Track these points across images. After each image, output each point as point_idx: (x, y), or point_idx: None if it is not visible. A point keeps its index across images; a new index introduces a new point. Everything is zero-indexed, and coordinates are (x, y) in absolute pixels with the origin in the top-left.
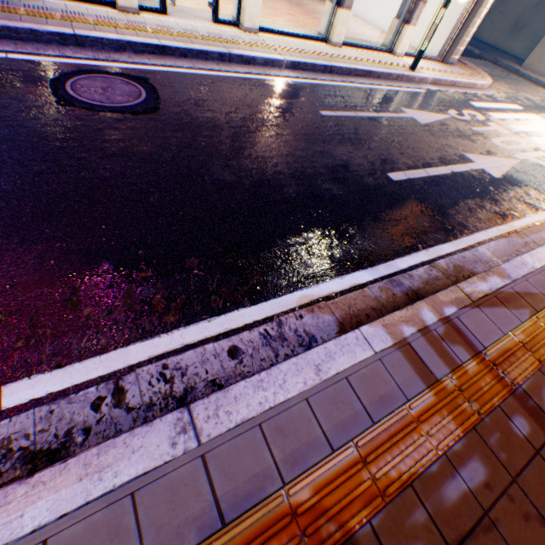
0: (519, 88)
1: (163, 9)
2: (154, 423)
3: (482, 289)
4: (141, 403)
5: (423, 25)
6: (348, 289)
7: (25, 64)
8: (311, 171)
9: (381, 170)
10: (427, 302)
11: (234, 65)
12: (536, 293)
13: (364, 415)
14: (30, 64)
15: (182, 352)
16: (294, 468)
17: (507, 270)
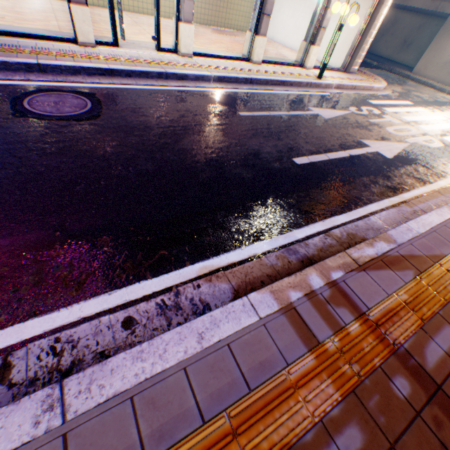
0: (410, 88)
1: (115, 43)
2: (22, 401)
3: (369, 254)
4: (25, 378)
5: (328, 46)
6: (247, 258)
7: None
8: (225, 159)
9: (288, 156)
10: (315, 268)
11: (171, 81)
12: (421, 255)
13: (241, 383)
14: None
15: (78, 324)
16: (159, 444)
17: (393, 235)
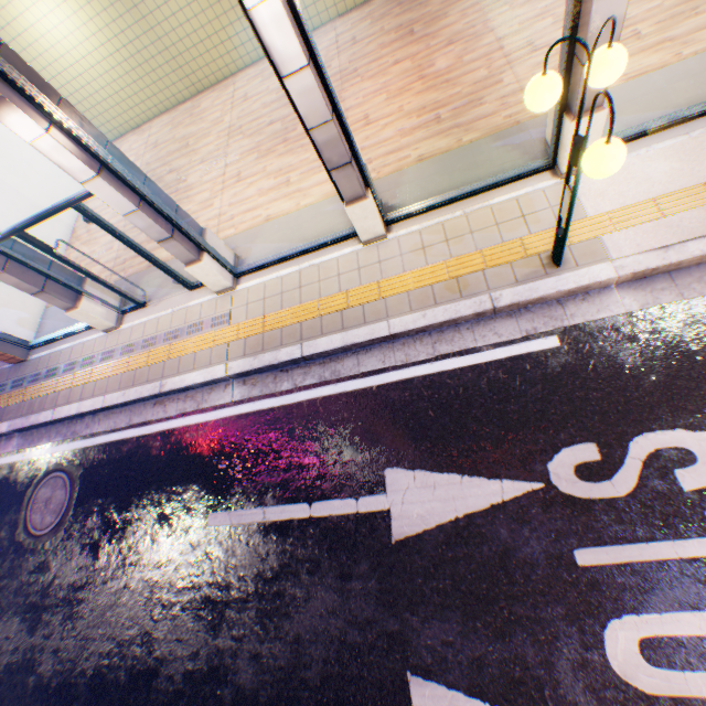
0: None
1: (139, 305)
2: None
3: None
4: None
5: None
6: None
7: (27, 467)
8: (113, 675)
9: (191, 696)
10: None
11: (173, 397)
12: None
13: None
14: (30, 465)
15: None
16: None
17: None
